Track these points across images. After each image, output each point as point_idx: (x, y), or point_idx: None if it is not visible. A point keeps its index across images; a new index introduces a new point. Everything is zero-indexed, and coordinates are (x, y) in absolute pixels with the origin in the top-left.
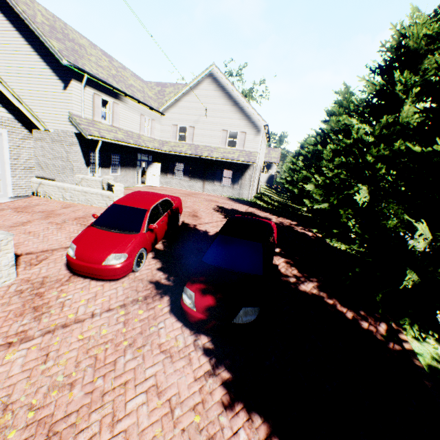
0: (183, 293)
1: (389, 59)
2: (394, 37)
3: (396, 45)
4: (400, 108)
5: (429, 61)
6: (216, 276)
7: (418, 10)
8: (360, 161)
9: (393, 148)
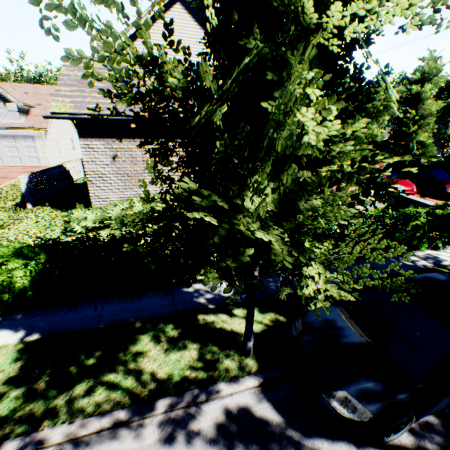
0: (446, 191)
1: (421, 76)
2: (428, 67)
3: (427, 71)
4: (424, 101)
5: (436, 79)
6: (449, 183)
7: (430, 51)
8: (412, 129)
9: (428, 122)
